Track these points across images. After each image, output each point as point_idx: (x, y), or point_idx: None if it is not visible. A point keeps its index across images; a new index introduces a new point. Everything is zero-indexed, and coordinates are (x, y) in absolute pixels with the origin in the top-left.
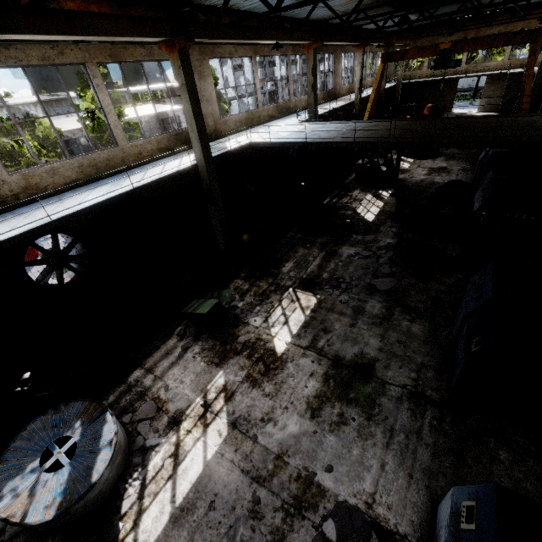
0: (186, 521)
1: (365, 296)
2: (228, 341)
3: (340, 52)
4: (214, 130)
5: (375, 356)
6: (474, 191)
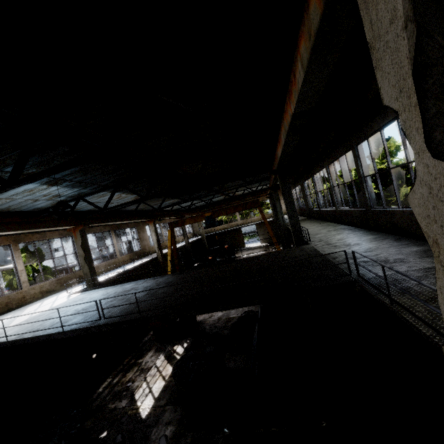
0: None
1: None
2: None
3: (144, 225)
4: None
5: None
6: None
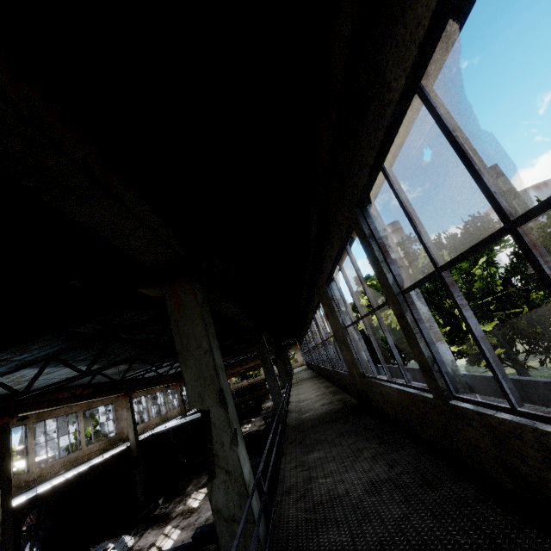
0: None
1: None
2: (167, 519)
3: None
4: (127, 435)
5: None
6: None
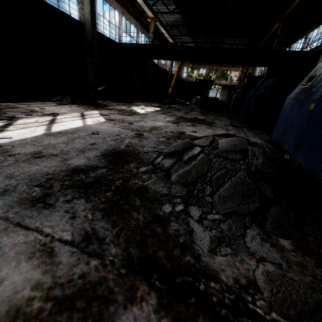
0: (65, 135)
1: (190, 111)
2: (100, 107)
3: None
4: None
5: (204, 118)
6: (228, 107)
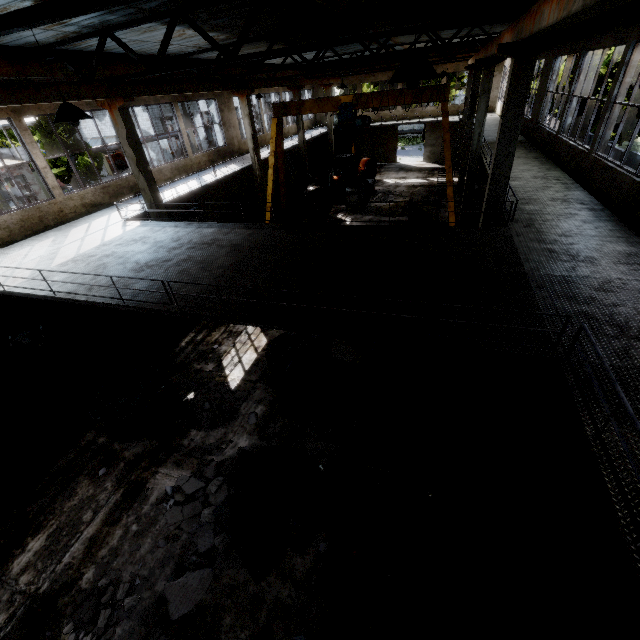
0: None
1: None
2: None
3: (230, 97)
4: None
5: None
6: None
